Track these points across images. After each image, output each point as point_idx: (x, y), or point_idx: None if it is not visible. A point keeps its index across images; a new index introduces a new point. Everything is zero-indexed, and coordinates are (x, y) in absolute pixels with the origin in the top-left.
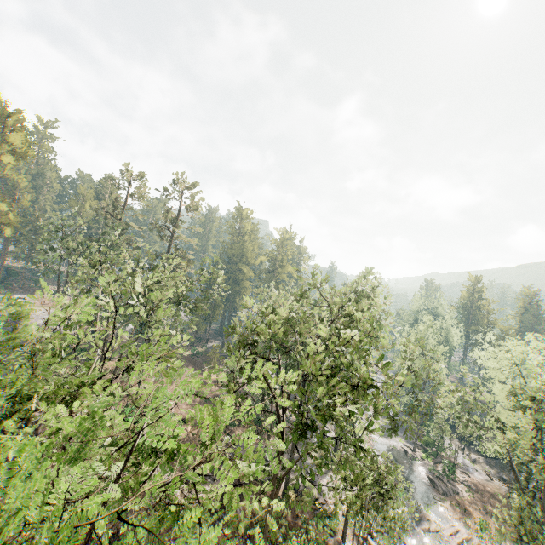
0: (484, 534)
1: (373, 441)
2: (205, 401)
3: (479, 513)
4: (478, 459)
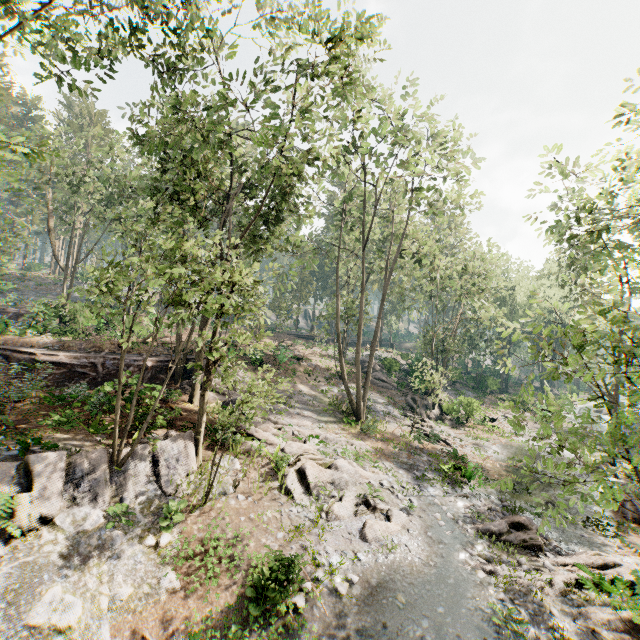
0: None
1: (510, 441)
2: None
3: None
4: None
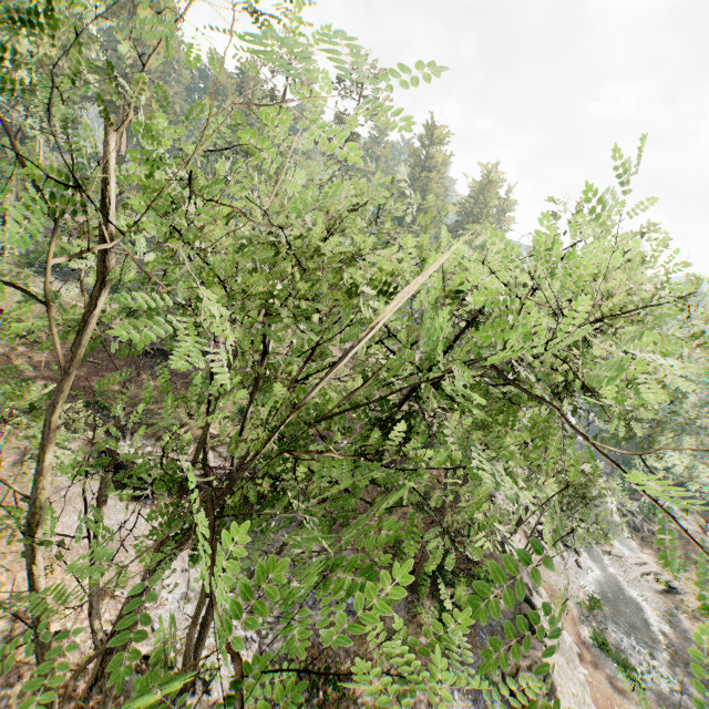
0: (678, 576)
1: None
2: None
3: (677, 558)
4: (690, 509)
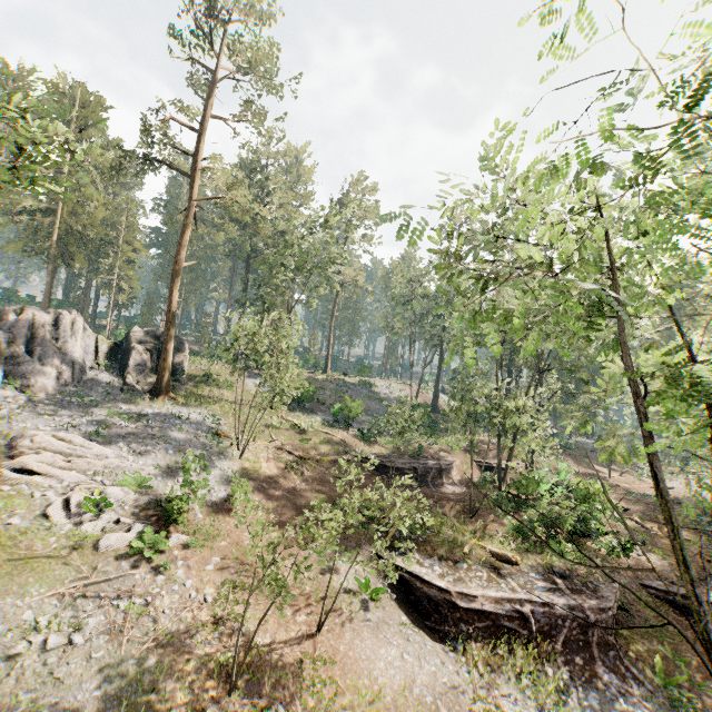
0: None
1: None
2: (630, 495)
3: None
4: None
